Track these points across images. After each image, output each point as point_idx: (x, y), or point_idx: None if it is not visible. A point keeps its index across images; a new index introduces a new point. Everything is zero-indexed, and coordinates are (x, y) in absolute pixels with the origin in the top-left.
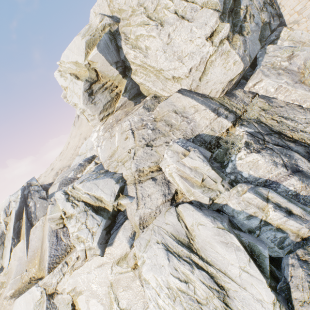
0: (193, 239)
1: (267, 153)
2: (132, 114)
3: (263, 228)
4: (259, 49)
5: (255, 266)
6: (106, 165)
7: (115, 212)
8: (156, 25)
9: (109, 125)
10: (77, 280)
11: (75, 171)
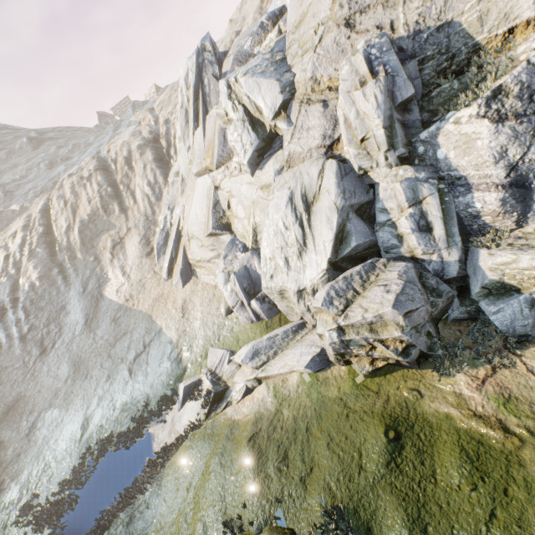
0: (316, 202)
1: (511, 130)
2: None
3: (385, 228)
4: None
5: (331, 246)
6: (287, 46)
7: (272, 134)
8: None
9: None
10: (232, 186)
11: (253, 39)
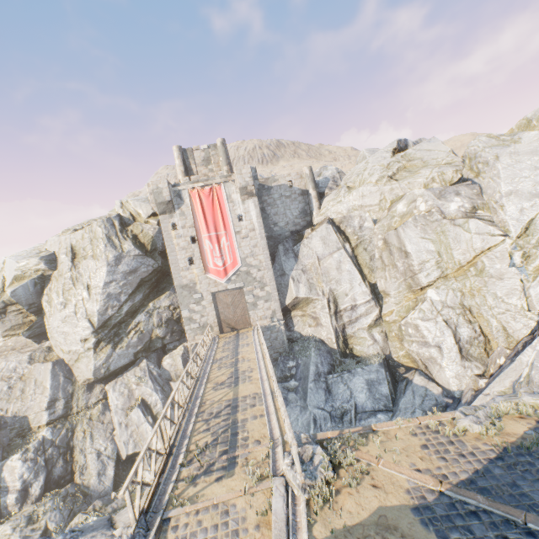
0: None
1: (28, 465)
2: (20, 354)
3: None
4: (129, 362)
5: None
6: None
7: None
8: (61, 303)
9: (5, 348)
10: None
11: None
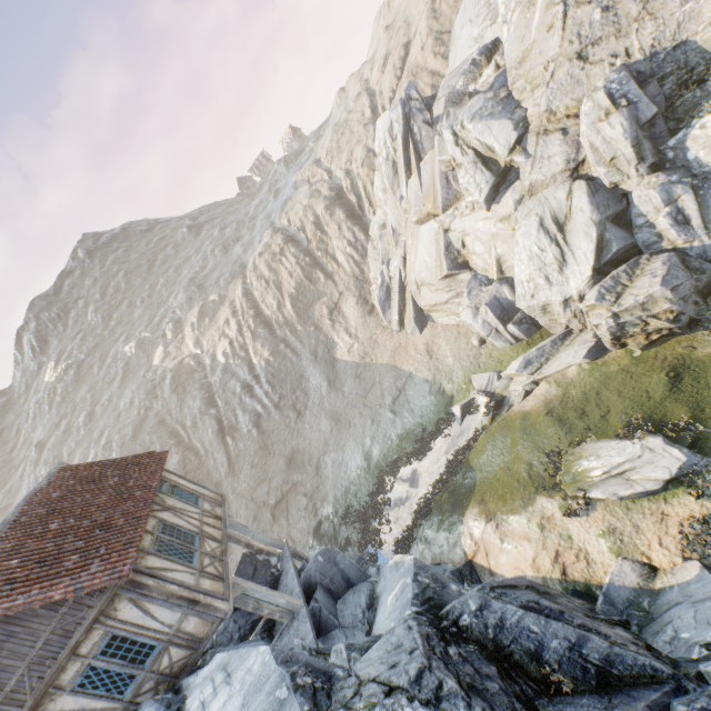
0: (568, 221)
1: None
2: None
3: (644, 229)
4: None
5: (593, 256)
6: (510, 82)
7: (507, 169)
8: None
9: None
10: (465, 226)
11: (465, 78)
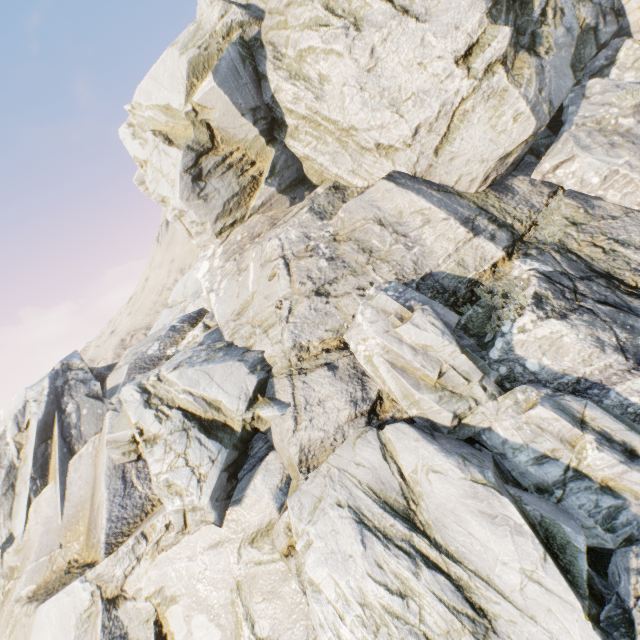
0: (416, 501)
1: (582, 321)
2: (285, 223)
3: (572, 485)
4: (570, 88)
5: (558, 572)
6: (229, 333)
7: (247, 434)
8: (344, 28)
9: (236, 246)
10: (166, 573)
11: (162, 342)
